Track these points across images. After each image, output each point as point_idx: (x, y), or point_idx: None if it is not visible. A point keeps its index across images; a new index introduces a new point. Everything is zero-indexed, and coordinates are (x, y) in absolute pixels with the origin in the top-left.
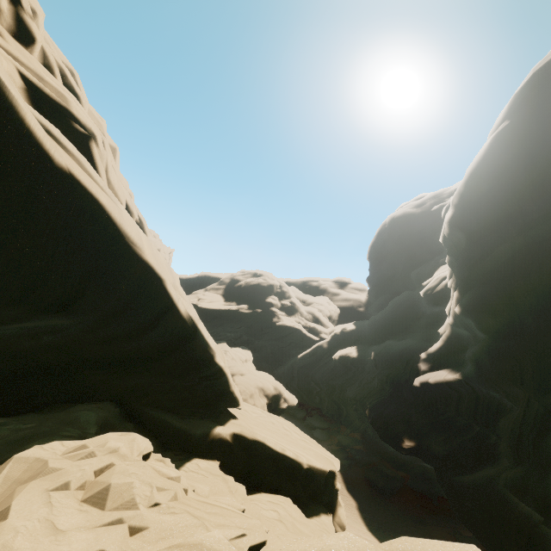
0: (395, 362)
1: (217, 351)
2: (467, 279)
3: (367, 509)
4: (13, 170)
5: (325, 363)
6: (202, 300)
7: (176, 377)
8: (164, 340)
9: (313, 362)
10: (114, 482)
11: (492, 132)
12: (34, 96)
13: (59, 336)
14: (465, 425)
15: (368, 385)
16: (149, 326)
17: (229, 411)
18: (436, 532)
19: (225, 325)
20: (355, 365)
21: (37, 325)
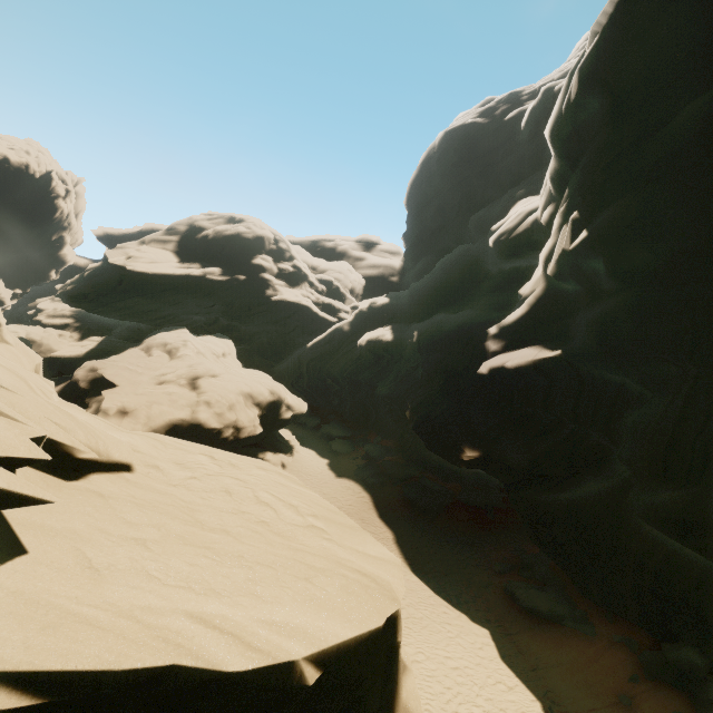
0: (449, 342)
1: None
2: (600, 187)
3: (408, 540)
4: None
5: (346, 352)
6: (135, 259)
7: None
8: None
9: (330, 351)
10: None
11: None
12: None
13: None
14: (552, 423)
15: (408, 377)
16: None
17: None
18: (494, 553)
19: (187, 302)
20: (389, 352)
21: None
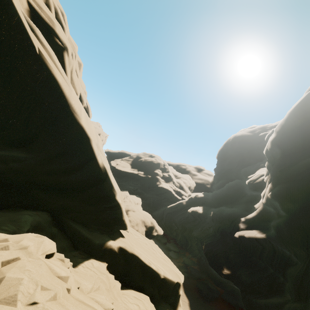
0: (225, 220)
1: (118, 192)
2: (278, 177)
3: (194, 306)
4: (2, 46)
5: (182, 213)
6: (119, 165)
7: (89, 204)
8: (85, 179)
9: (176, 211)
10: (8, 275)
11: (307, 90)
12: (34, 17)
13: (20, 164)
14: (264, 267)
15: (206, 231)
16: (77, 168)
17: (120, 232)
18: None
19: (129, 181)
20: (200, 217)
21: (6, 154)
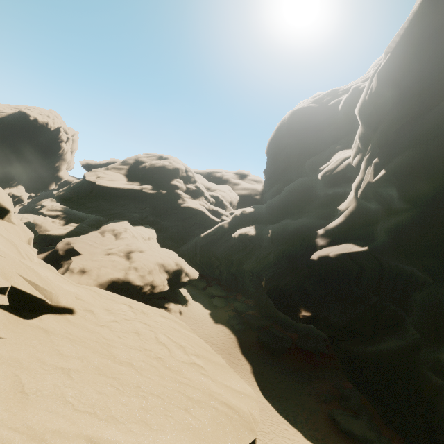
0: (292, 238)
1: None
2: (393, 144)
3: (260, 371)
4: None
5: (225, 241)
6: (101, 178)
7: None
8: None
9: (215, 240)
10: None
11: None
12: None
13: None
14: (361, 296)
15: (264, 259)
16: None
17: None
18: (320, 386)
19: (130, 205)
20: (252, 242)
21: None
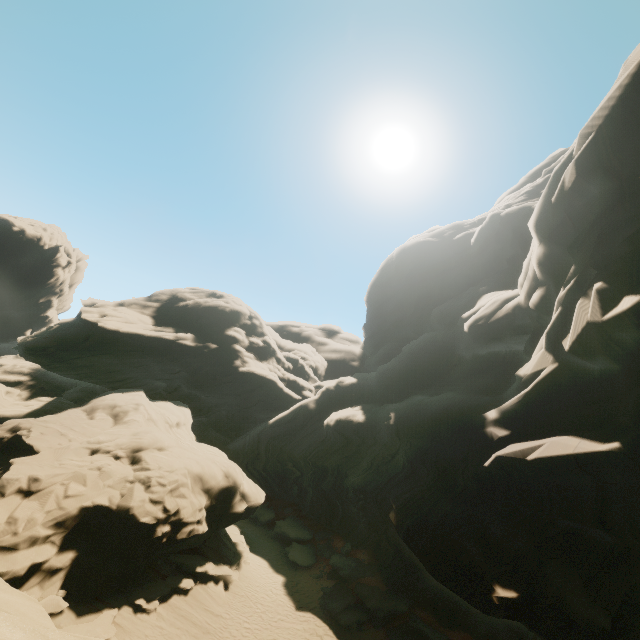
0: (436, 427)
1: None
2: (628, 257)
3: None
4: None
5: (311, 432)
6: (110, 318)
7: None
8: None
9: (293, 430)
10: None
11: None
12: None
13: None
14: (615, 550)
15: (385, 466)
16: None
17: None
18: None
19: (152, 365)
20: (360, 434)
21: None
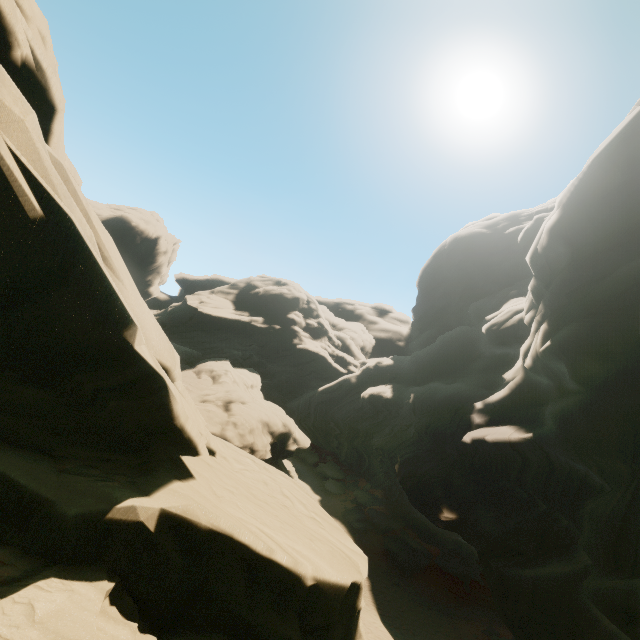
0: (440, 409)
1: (136, 332)
2: (564, 309)
3: (382, 590)
4: None
5: (350, 401)
6: (205, 304)
7: (25, 381)
8: None
9: (336, 398)
10: None
11: None
12: None
13: None
14: (526, 500)
15: (401, 433)
16: None
17: (179, 463)
18: (465, 628)
19: (232, 339)
20: (387, 407)
21: None
